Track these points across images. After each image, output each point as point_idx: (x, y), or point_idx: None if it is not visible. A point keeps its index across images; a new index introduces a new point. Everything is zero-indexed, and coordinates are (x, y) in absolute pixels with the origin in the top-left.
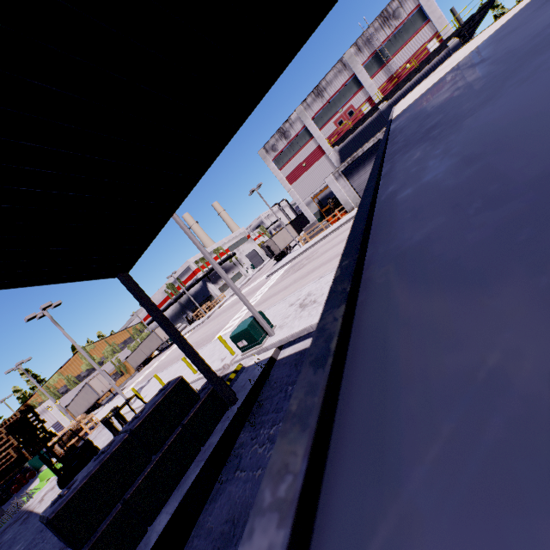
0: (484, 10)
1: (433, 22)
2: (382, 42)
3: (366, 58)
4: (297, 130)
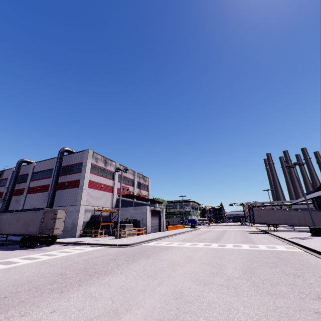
0: (154, 203)
1: (149, 193)
2: (141, 182)
3: (137, 180)
4: (111, 169)
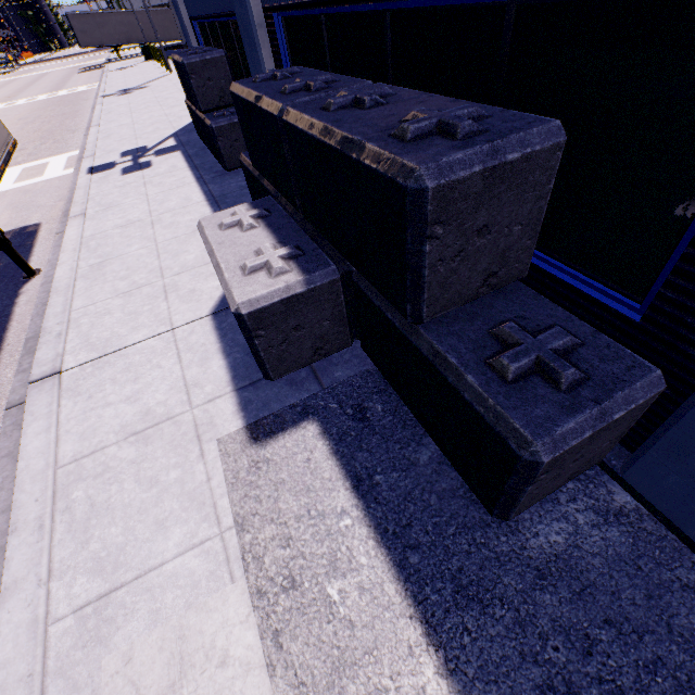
0: None
1: None
2: None
3: None
4: None
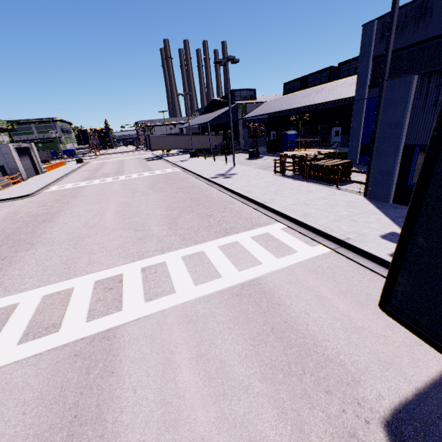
0: None
1: None
2: None
3: None
4: None
